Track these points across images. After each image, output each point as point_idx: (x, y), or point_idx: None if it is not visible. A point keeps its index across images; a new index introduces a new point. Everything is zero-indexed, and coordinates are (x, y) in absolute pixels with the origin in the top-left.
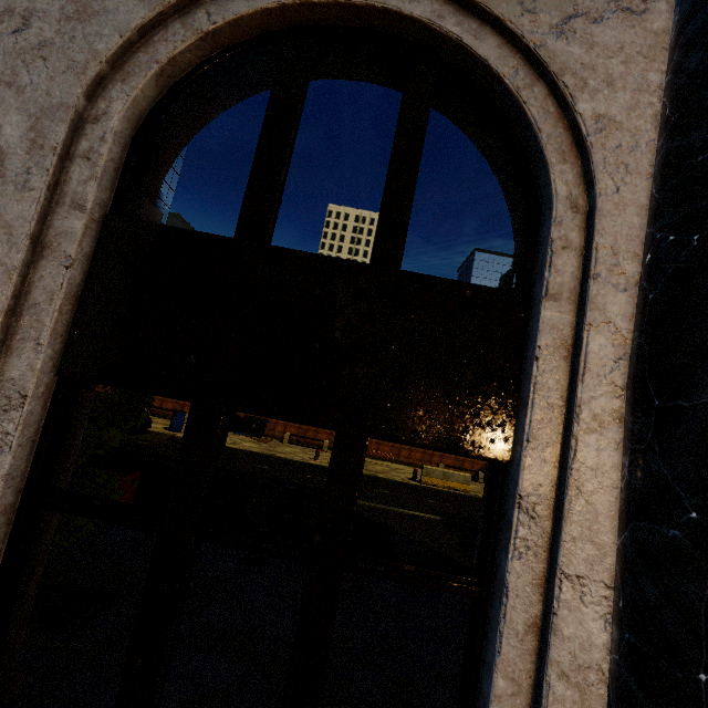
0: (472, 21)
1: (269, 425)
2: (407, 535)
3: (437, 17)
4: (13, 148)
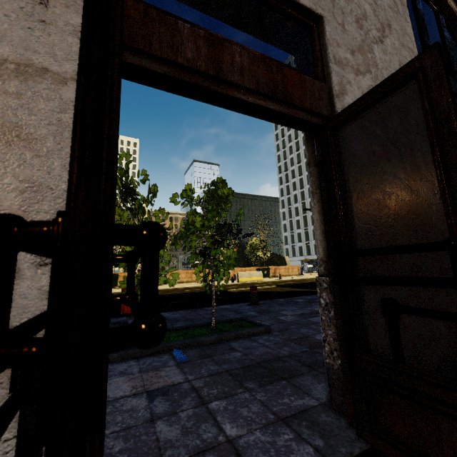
0: (455, 5)
1: (119, 278)
2: (278, 291)
3: (449, 0)
4: (397, 2)
